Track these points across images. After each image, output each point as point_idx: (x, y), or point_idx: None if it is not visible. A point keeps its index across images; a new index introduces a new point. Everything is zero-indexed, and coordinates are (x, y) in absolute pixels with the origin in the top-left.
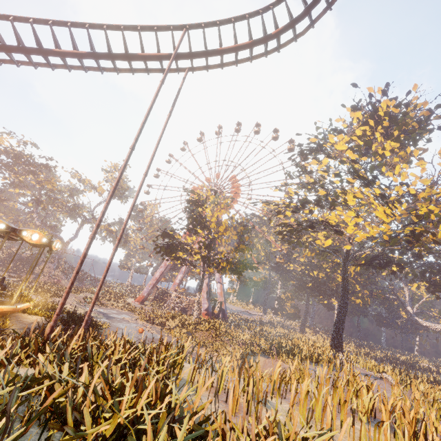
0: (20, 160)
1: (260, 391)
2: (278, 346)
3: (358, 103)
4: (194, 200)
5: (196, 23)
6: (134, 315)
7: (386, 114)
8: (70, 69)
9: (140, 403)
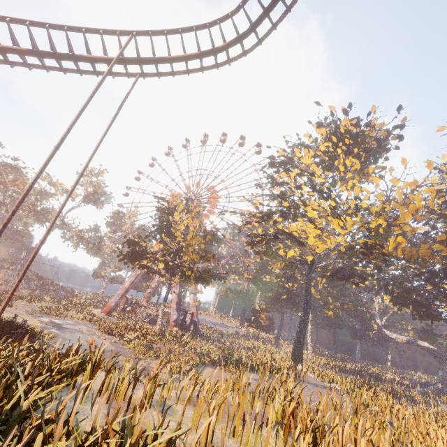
0: None
1: (169, 399)
2: (227, 357)
3: (325, 120)
4: (164, 208)
5: (143, 30)
6: (93, 326)
7: (346, 131)
8: (13, 65)
9: None
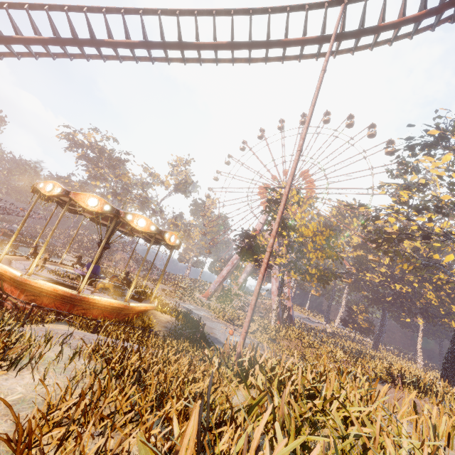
0: (104, 155)
1: None
2: (401, 376)
3: None
4: (276, 200)
5: None
6: (209, 312)
7: None
8: (201, 62)
9: None
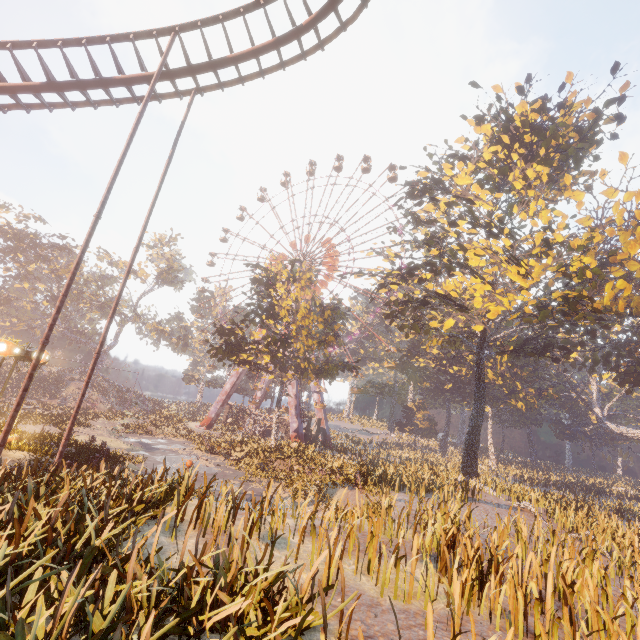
0: (22, 243)
1: (283, 529)
2: (366, 473)
3: (488, 110)
4: (261, 279)
5: (189, 22)
6: (191, 444)
7: (524, 123)
8: (28, 109)
9: (28, 542)
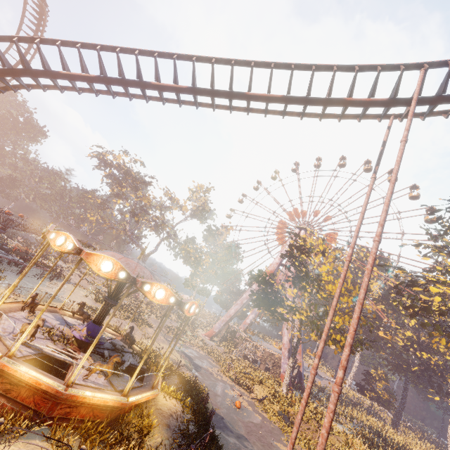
0: (129, 177)
1: None
2: None
3: None
4: (298, 246)
5: (438, 61)
6: (212, 361)
7: None
8: (248, 112)
9: None
